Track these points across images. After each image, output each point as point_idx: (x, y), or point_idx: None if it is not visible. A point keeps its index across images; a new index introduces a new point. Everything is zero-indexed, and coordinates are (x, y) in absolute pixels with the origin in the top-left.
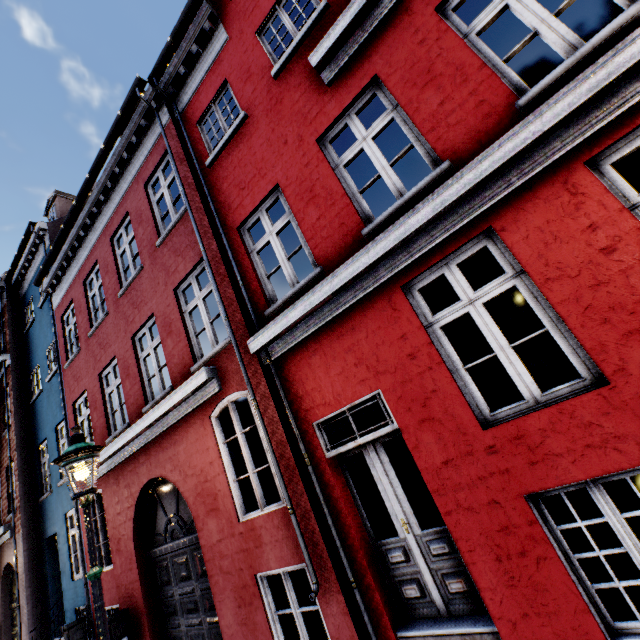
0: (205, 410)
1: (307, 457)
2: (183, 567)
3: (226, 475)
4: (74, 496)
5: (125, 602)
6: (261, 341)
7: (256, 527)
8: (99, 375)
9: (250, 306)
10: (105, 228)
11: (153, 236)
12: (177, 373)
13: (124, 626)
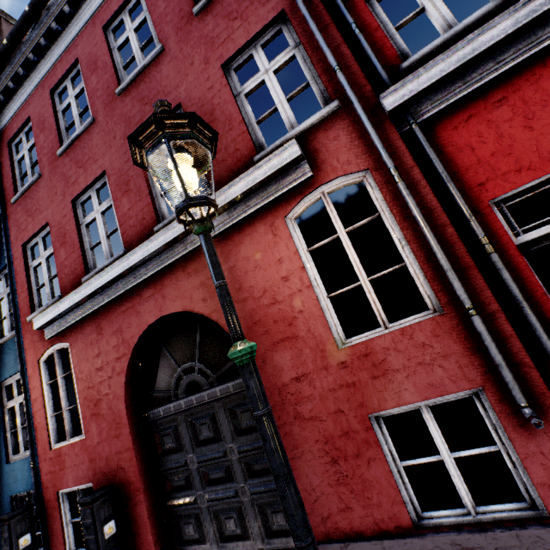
0: (276, 210)
1: (489, 242)
2: (206, 427)
3: (314, 290)
4: (188, 201)
5: (104, 479)
6: (411, 88)
7: (375, 351)
8: (72, 202)
9: (376, 57)
10: (94, 15)
11: (185, 5)
12: (222, 172)
13: (109, 507)
